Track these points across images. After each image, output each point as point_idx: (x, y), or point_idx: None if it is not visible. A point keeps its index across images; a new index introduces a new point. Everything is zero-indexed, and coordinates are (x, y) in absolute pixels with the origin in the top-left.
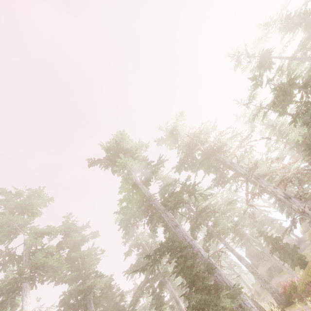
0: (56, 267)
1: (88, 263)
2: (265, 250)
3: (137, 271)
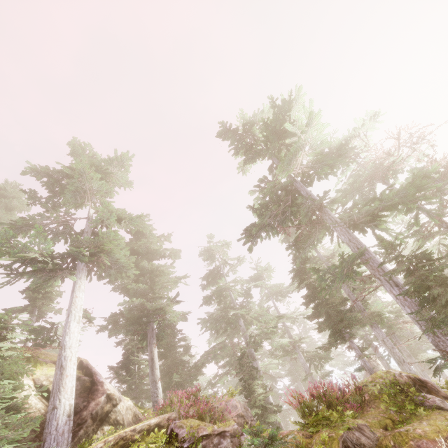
0: (122, 265)
1: (162, 282)
2: (425, 374)
3: (215, 328)
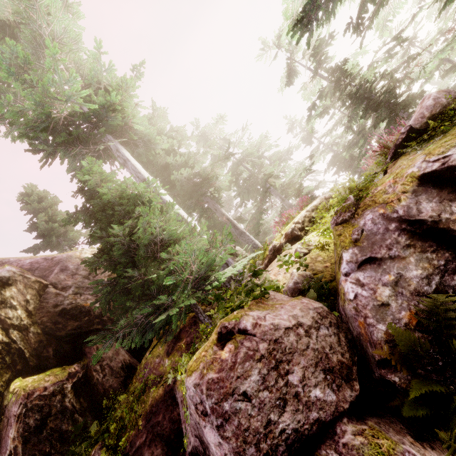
0: (148, 139)
1: (195, 153)
2: None
3: (248, 199)
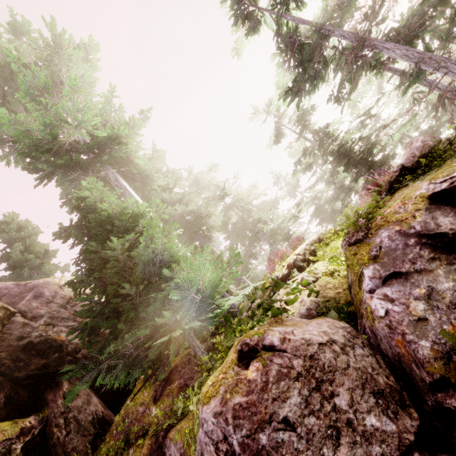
0: (146, 175)
1: (190, 193)
2: None
3: (237, 242)
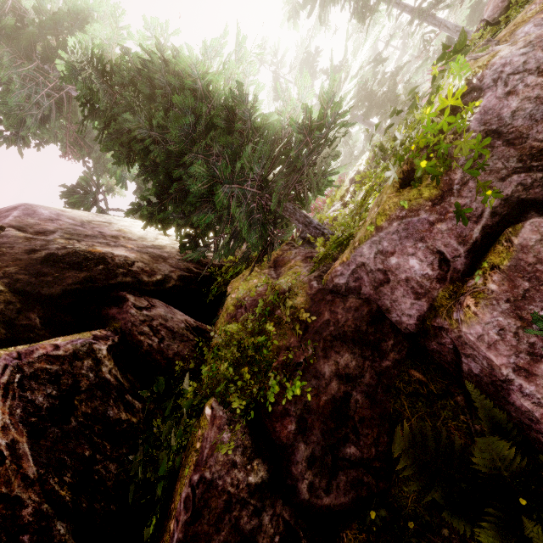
0: None
1: None
2: None
3: None
